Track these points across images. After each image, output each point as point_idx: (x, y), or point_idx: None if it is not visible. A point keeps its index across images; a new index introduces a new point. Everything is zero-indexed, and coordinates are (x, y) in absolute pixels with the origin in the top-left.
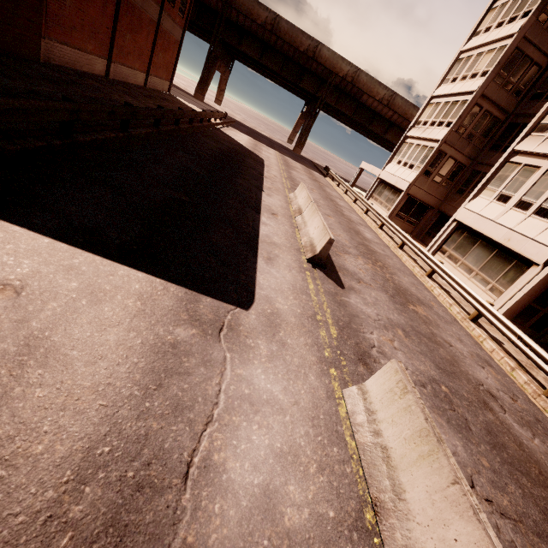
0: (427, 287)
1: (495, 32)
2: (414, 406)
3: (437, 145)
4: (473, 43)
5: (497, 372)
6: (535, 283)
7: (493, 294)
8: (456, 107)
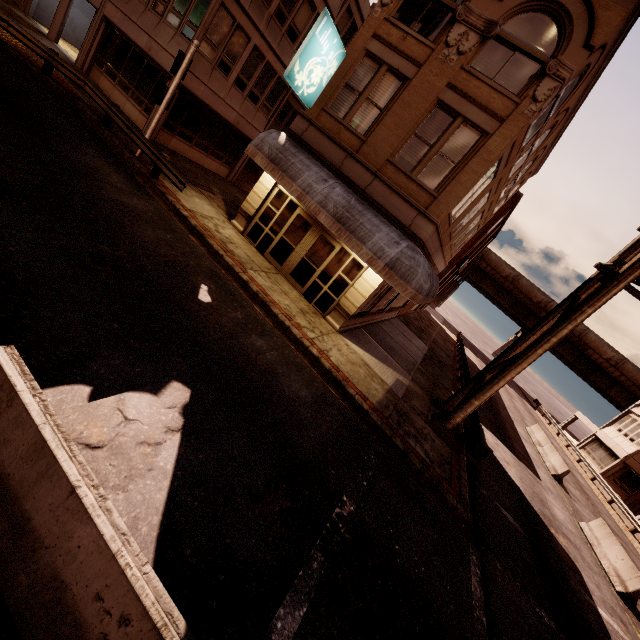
0: (628, 538)
1: None
2: (607, 527)
3: None
4: None
5: None
6: None
7: None
8: None
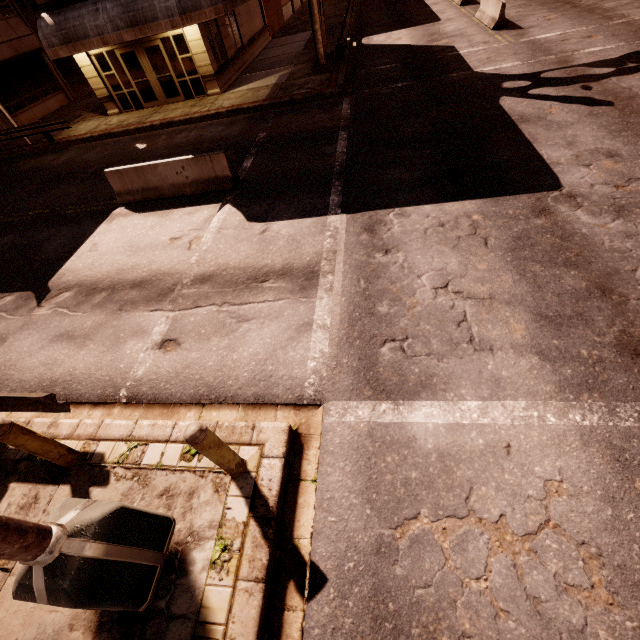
0: None
1: None
2: None
3: None
4: None
5: None
6: None
7: None
8: None
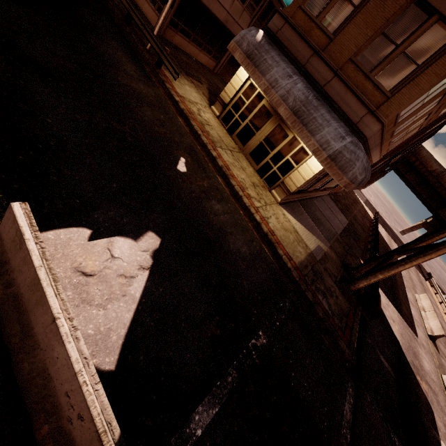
0: None
1: None
2: None
3: None
4: None
5: None
6: None
7: None
8: None
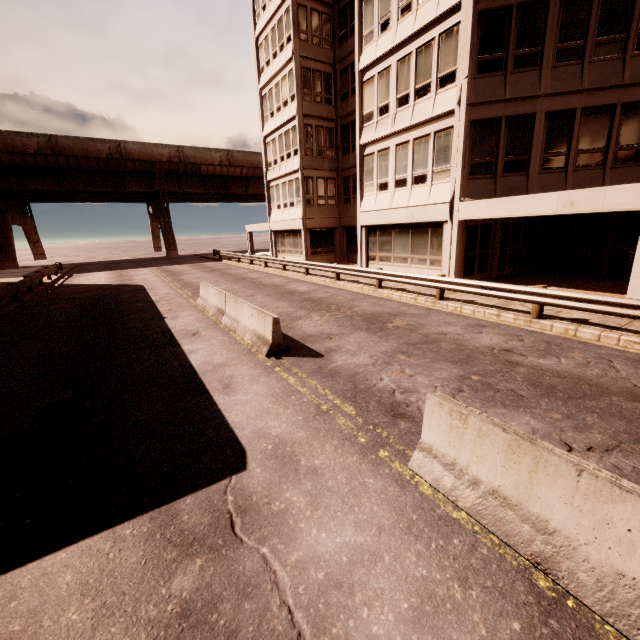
0: (386, 297)
1: (275, 62)
2: (484, 426)
3: (300, 174)
4: (264, 78)
5: (492, 328)
6: (456, 237)
7: (435, 266)
8: (291, 135)
